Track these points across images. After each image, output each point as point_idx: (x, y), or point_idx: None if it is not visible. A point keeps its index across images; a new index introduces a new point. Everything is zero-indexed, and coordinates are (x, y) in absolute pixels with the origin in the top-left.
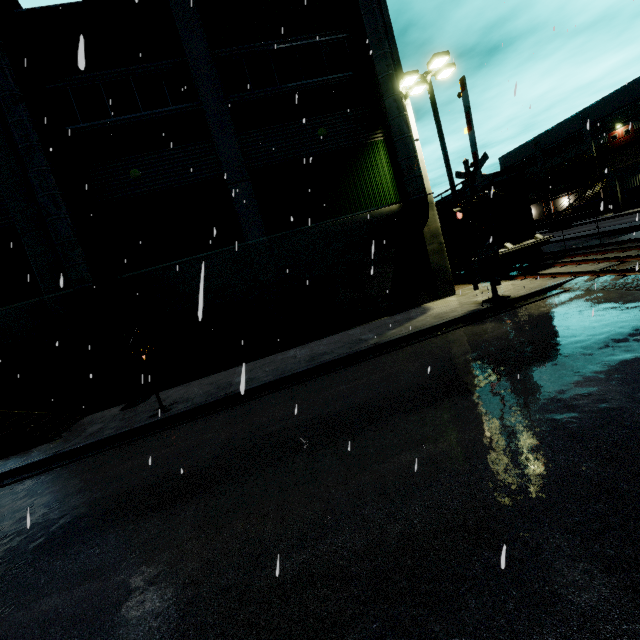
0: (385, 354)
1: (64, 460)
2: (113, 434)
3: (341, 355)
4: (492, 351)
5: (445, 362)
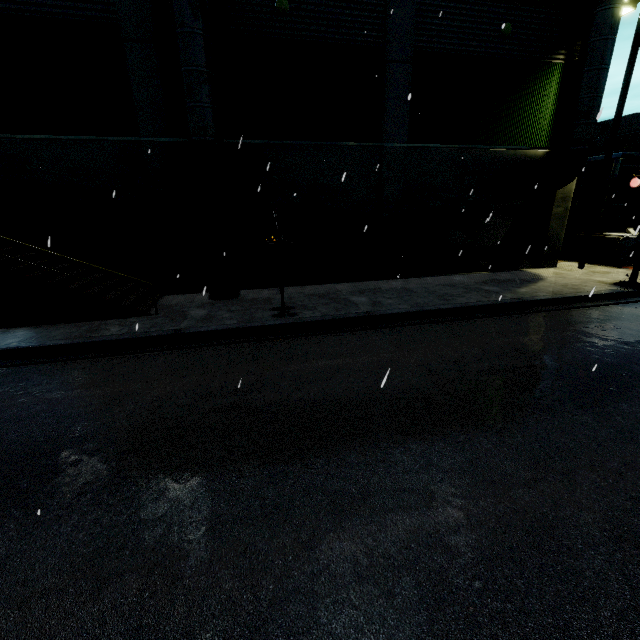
0: (534, 313)
1: (189, 341)
2: (244, 326)
3: (485, 302)
4: None
5: None
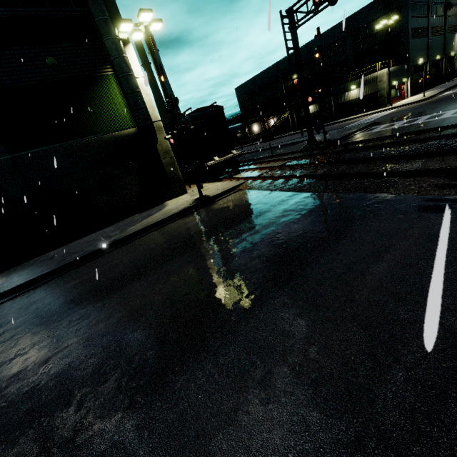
0: (119, 248)
1: None
2: None
3: (84, 253)
4: (178, 240)
5: (148, 252)
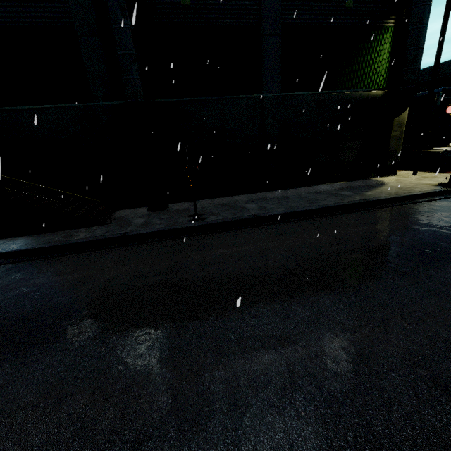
0: (376, 209)
1: (131, 241)
2: (168, 228)
3: (340, 203)
4: None
5: None
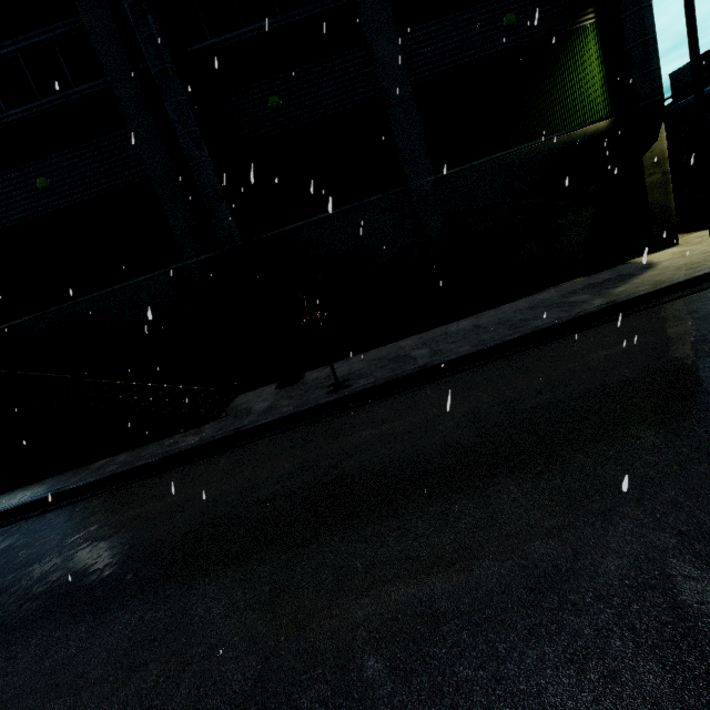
0: (630, 315)
1: (249, 437)
2: (297, 411)
3: (563, 318)
4: None
5: None
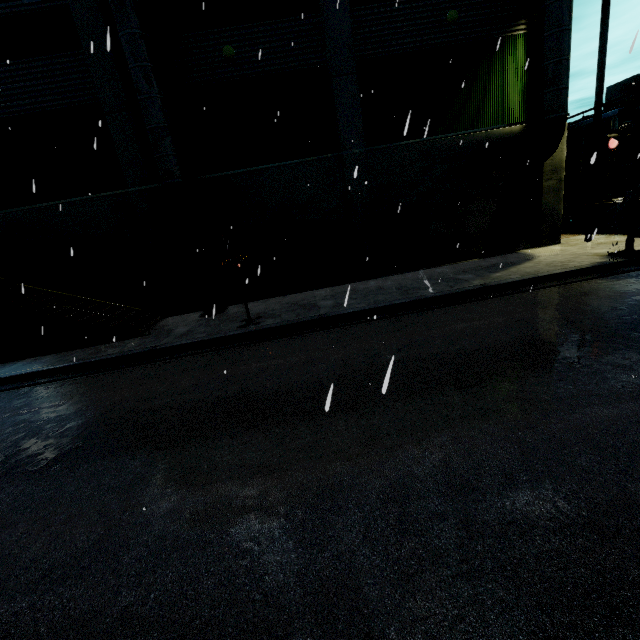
0: (496, 297)
1: (162, 355)
2: (208, 338)
3: (444, 292)
4: None
5: (589, 315)
